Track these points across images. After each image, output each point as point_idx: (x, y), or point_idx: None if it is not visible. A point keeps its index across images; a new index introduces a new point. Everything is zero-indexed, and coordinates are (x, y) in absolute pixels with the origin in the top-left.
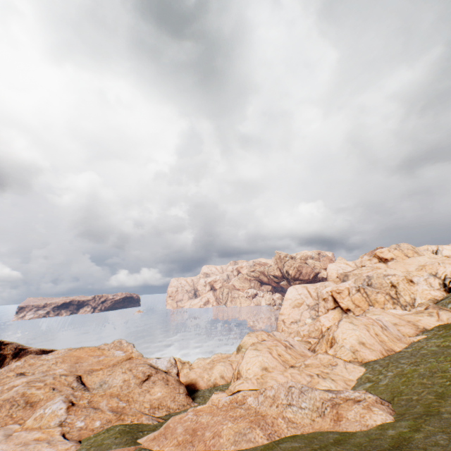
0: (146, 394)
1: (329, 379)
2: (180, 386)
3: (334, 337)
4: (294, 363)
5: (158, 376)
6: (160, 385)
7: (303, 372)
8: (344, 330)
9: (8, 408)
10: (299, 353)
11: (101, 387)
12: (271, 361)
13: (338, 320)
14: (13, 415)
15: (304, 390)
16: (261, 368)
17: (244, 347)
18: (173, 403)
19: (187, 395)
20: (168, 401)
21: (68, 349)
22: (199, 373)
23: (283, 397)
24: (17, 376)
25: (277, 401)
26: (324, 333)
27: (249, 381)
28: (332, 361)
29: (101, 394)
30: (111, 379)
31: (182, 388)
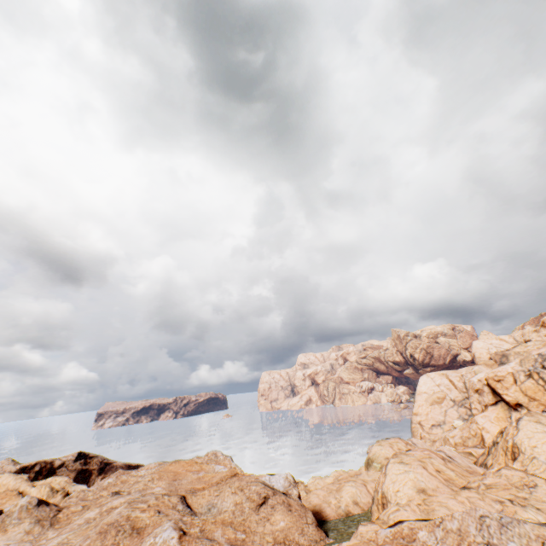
0: (266, 523)
1: (531, 508)
2: (306, 513)
3: (516, 445)
4: (466, 483)
5: (276, 499)
6: (281, 511)
7: (486, 496)
8: (531, 434)
9: (113, 534)
10: (465, 468)
11: (210, 511)
12: (428, 479)
13: (516, 420)
14: (120, 544)
15: (506, 521)
16: (415, 489)
17: (375, 460)
18: (301, 537)
19: (318, 527)
20: (295, 534)
21: (158, 463)
22: (322, 497)
23: (475, 532)
24: (112, 496)
25: (466, 538)
26: (496, 439)
27: (408, 508)
28: (527, 480)
29: (211, 521)
30: (220, 501)
31: (309, 516)
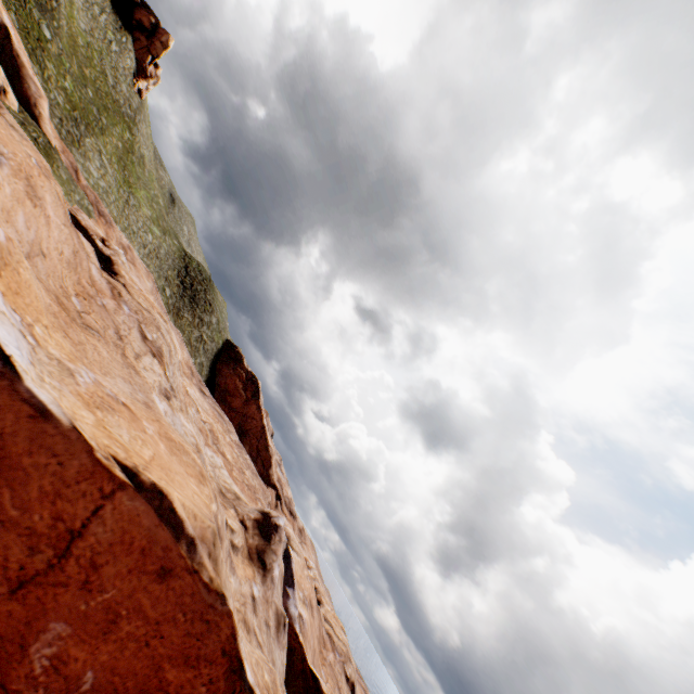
0: None
1: None
2: None
3: None
4: None
5: None
6: None
7: None
8: None
9: None
10: None
11: None
12: None
13: None
14: None
15: None
16: None
17: None
18: None
19: None
20: None
21: None
22: None
23: None
24: None
25: None
26: None
27: None
28: None
29: None
30: None
31: None
